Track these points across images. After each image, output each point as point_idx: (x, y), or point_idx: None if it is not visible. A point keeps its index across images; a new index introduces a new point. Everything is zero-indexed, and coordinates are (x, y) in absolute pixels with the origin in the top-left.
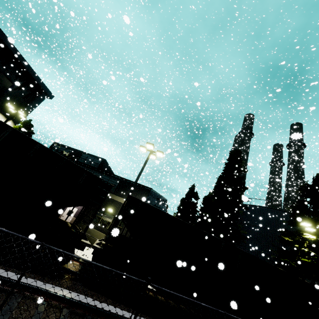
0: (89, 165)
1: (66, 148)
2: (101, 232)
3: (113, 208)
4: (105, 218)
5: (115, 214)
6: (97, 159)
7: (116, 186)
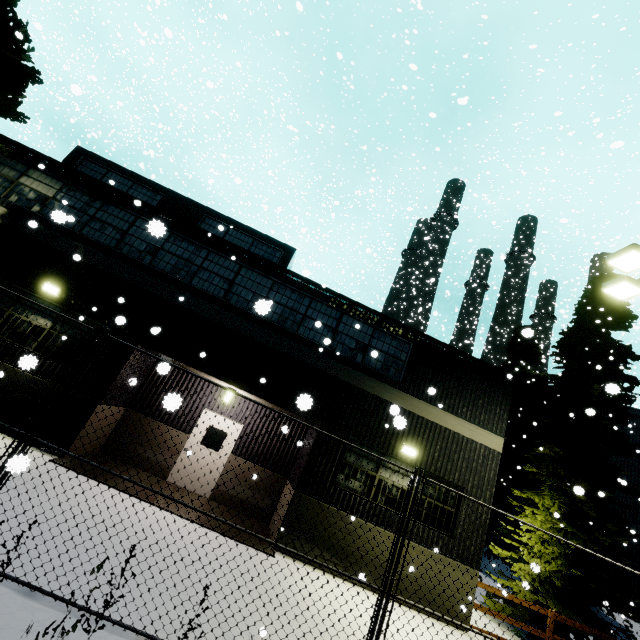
0: (295, 274)
1: (135, 182)
2: (392, 530)
3: (414, 441)
4: (391, 476)
5: (424, 463)
6: (267, 244)
7: (402, 361)
